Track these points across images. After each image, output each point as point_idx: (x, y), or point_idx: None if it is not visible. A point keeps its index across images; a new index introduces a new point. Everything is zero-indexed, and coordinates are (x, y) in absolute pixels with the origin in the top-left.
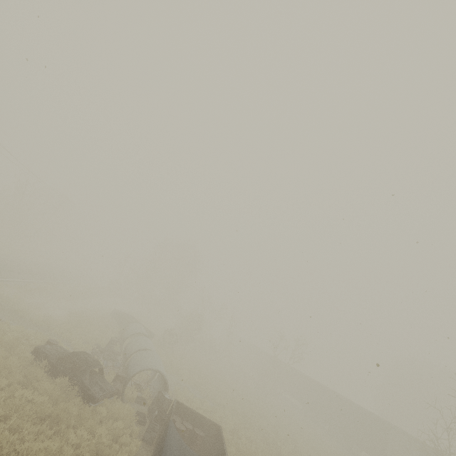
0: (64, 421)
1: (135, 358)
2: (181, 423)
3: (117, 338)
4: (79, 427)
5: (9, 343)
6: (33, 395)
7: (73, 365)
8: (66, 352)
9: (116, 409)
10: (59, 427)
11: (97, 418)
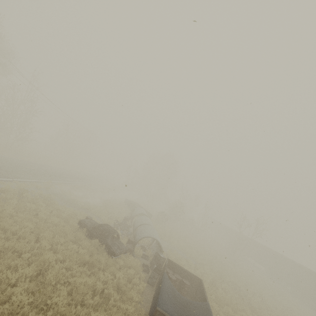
0: (97, 266)
1: (139, 229)
2: (173, 274)
3: (128, 216)
4: (106, 270)
5: (65, 218)
6: (79, 248)
7: (100, 232)
8: (97, 224)
9: (129, 261)
10: (94, 269)
11: (117, 266)
